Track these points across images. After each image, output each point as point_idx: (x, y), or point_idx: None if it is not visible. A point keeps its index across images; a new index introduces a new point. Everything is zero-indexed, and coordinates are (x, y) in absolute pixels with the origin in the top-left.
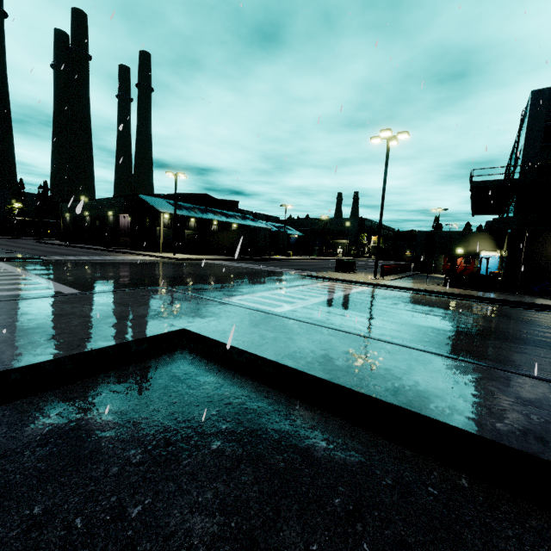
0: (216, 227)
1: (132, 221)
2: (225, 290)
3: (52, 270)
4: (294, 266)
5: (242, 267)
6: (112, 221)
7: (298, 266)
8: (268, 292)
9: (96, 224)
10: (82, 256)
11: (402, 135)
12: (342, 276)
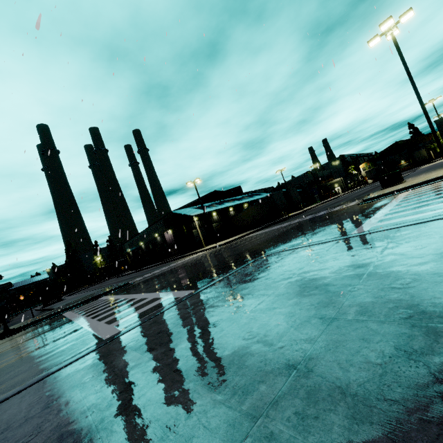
0: (233, 212)
1: (174, 233)
2: (323, 235)
3: (144, 286)
4: (323, 209)
5: (283, 226)
6: (160, 240)
7: (327, 207)
8: (374, 217)
9: (150, 247)
10: (154, 271)
11: (406, 16)
12: (406, 185)
